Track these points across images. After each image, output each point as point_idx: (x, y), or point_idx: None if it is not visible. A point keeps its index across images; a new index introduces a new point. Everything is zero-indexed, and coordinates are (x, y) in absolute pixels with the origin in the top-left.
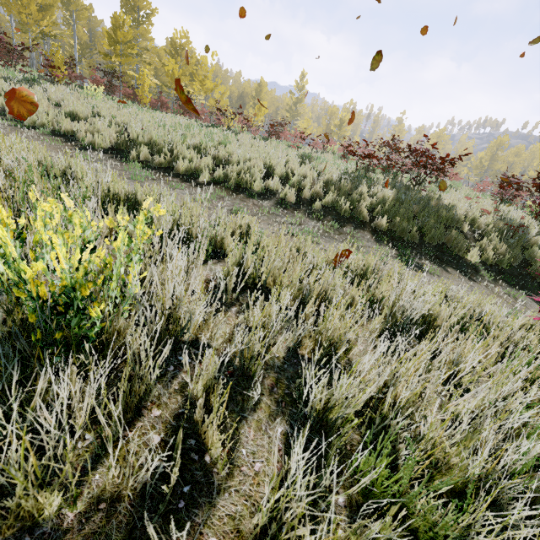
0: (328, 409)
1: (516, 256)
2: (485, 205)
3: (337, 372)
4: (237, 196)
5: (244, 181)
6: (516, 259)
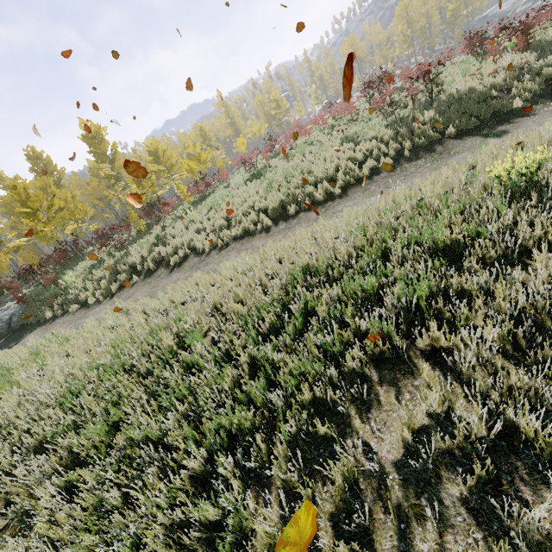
0: None
1: (540, 82)
2: (486, 70)
3: None
4: (366, 184)
5: (356, 176)
6: (542, 84)
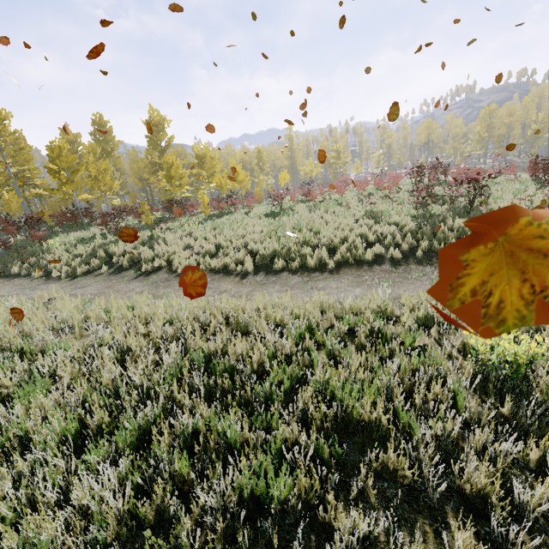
0: None
1: None
2: (538, 200)
3: None
4: (363, 269)
5: (357, 256)
6: None
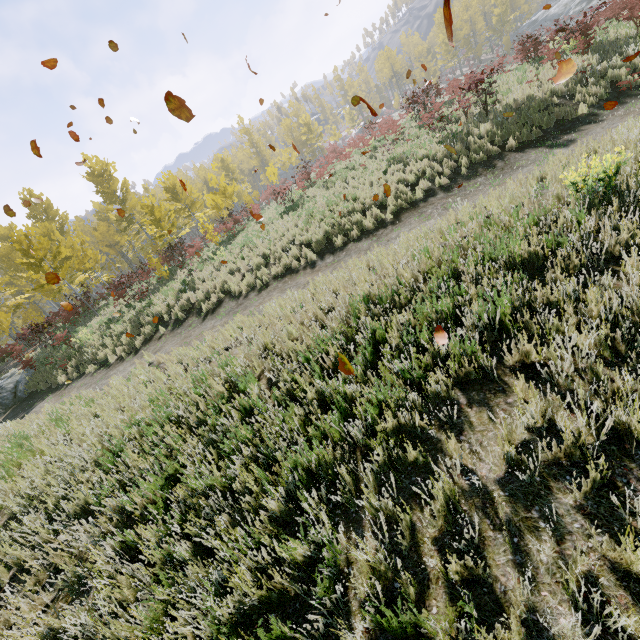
0: None
1: (605, 86)
2: (545, 76)
3: None
4: (421, 207)
5: (409, 199)
6: (607, 88)
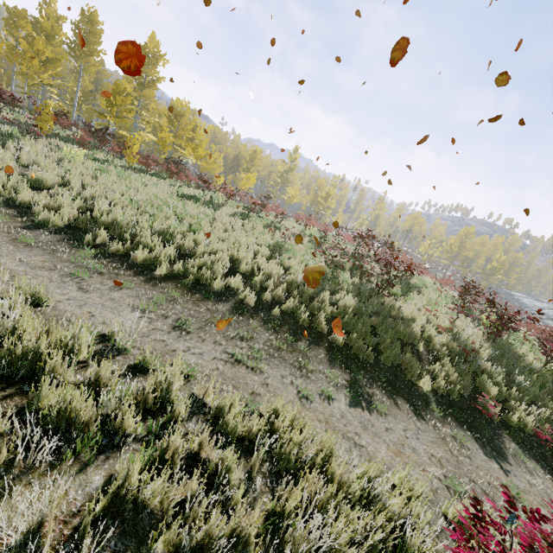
0: None
1: (467, 385)
2: (442, 319)
3: None
4: (192, 296)
5: (204, 278)
6: (467, 389)
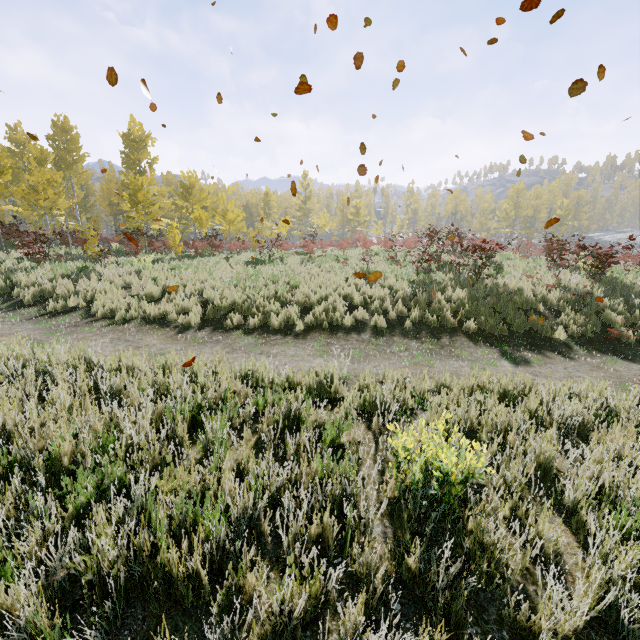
0: (580, 500)
1: (595, 323)
2: (546, 279)
3: (572, 477)
4: (337, 336)
5: (334, 320)
6: (597, 326)
